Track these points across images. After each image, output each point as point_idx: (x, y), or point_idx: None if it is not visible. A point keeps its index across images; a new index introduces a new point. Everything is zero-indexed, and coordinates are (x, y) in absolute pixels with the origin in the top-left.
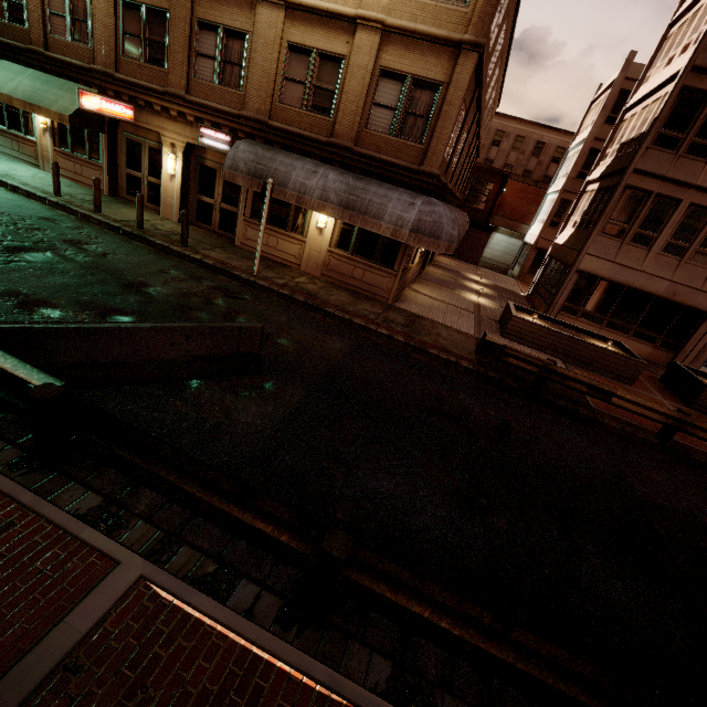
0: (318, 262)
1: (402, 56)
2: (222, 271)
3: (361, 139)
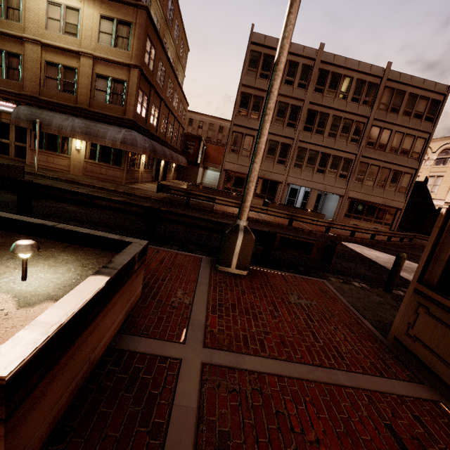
0: (80, 168)
1: (105, 69)
2: None
3: (93, 105)
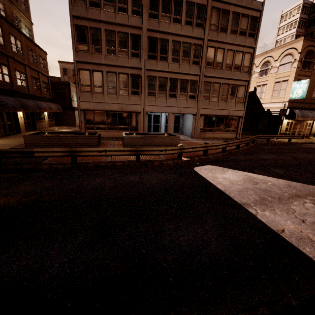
0: None
1: None
2: None
3: None
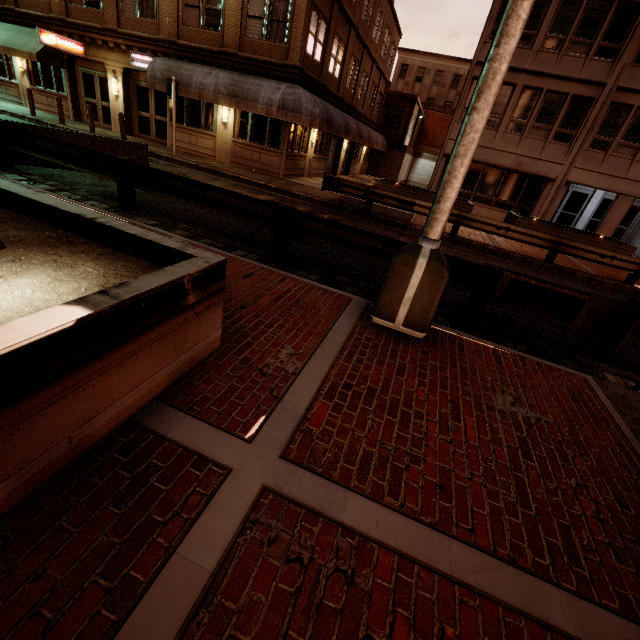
0: (227, 152)
1: None
2: (149, 153)
3: (244, 46)
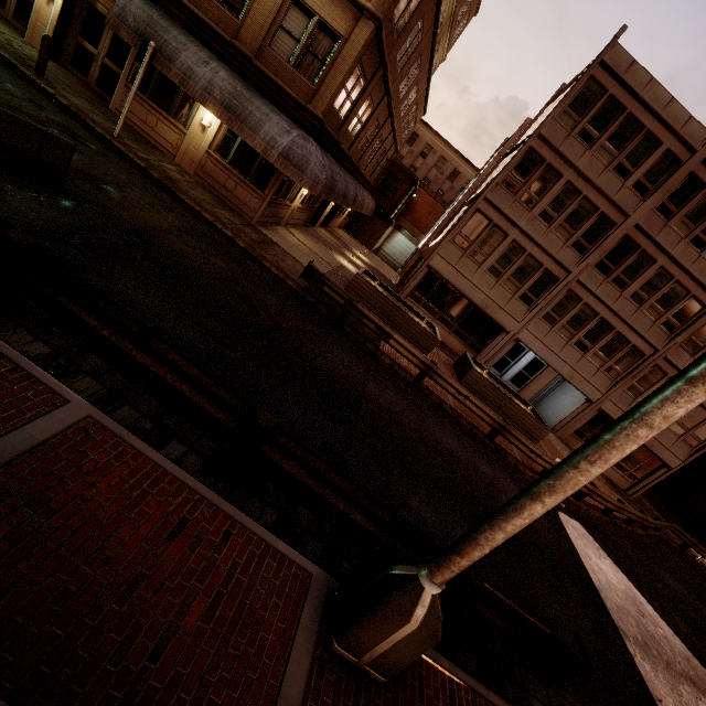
0: (195, 159)
1: None
2: (76, 116)
3: (263, 55)
